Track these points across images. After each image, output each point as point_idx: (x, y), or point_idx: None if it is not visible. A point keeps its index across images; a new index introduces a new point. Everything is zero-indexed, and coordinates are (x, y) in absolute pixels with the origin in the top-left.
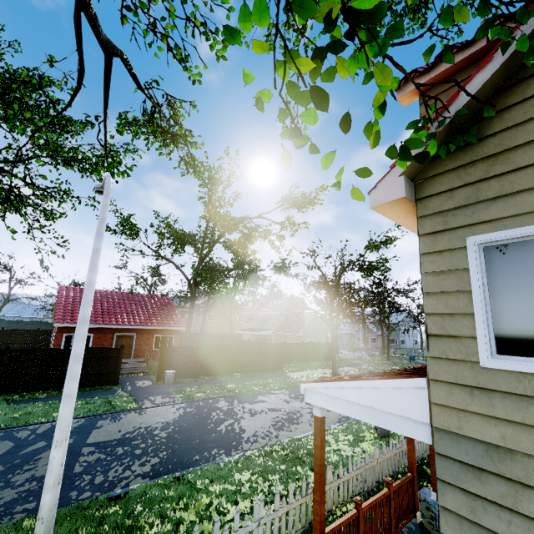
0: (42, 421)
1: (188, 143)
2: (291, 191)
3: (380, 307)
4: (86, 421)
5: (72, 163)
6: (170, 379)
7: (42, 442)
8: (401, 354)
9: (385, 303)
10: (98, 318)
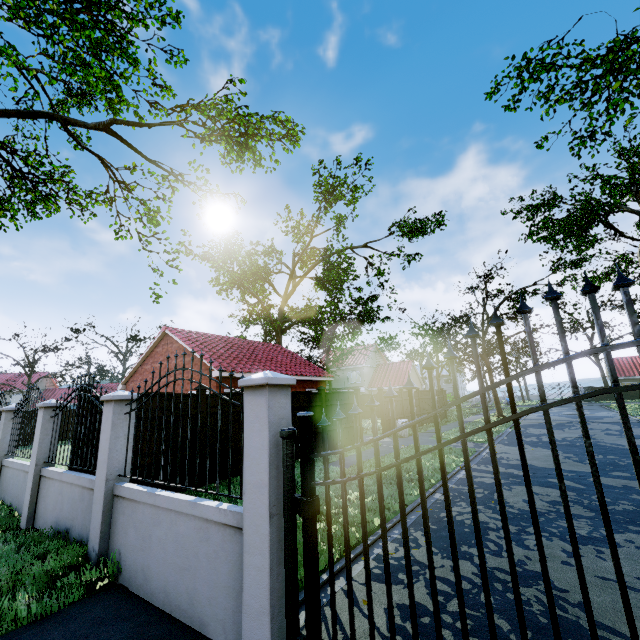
0: (452, 471)
1: (634, 95)
2: (408, 216)
3: (465, 352)
4: (490, 464)
5: (255, 135)
6: (407, 429)
7: (551, 479)
8: (473, 404)
9: (543, 333)
10: (255, 366)
